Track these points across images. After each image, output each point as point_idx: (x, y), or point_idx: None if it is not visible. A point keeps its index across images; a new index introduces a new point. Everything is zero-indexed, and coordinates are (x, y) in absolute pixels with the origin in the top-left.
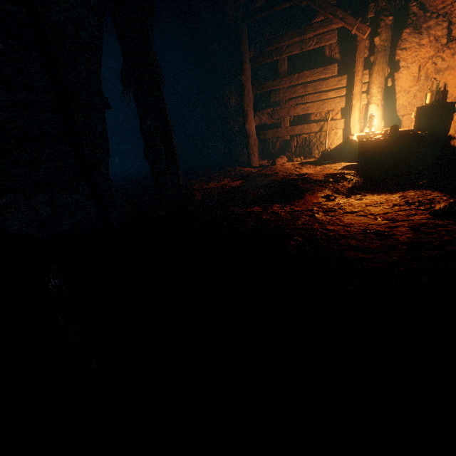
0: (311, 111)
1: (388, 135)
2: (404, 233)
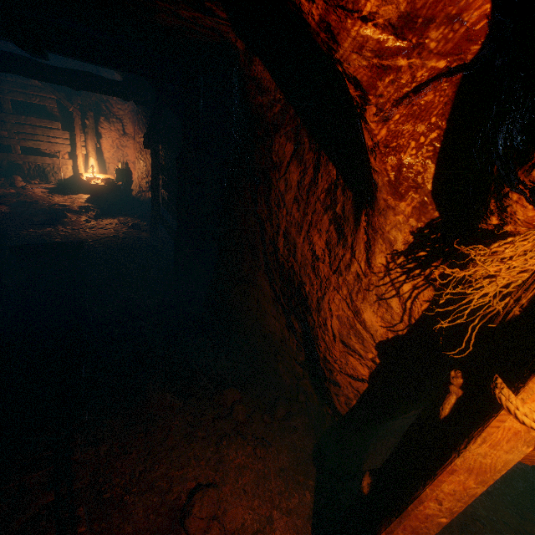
0: (43, 148)
1: (106, 183)
2: (121, 235)
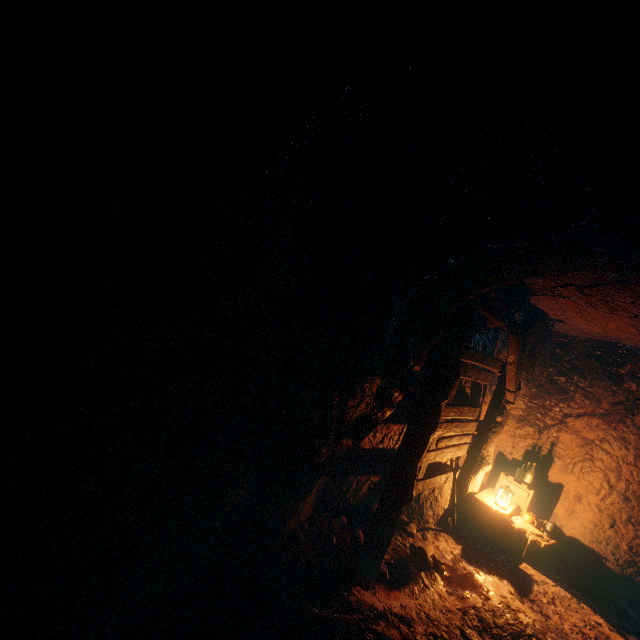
0: (448, 457)
1: (553, 535)
2: None
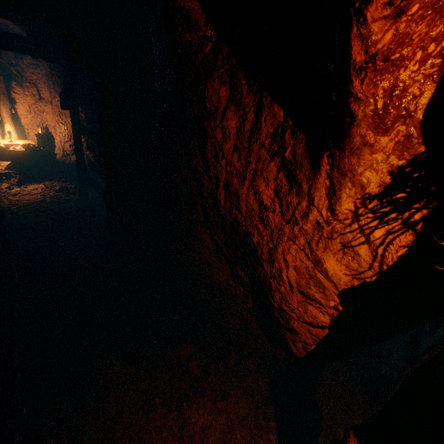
0: None
1: (26, 149)
2: (49, 199)
